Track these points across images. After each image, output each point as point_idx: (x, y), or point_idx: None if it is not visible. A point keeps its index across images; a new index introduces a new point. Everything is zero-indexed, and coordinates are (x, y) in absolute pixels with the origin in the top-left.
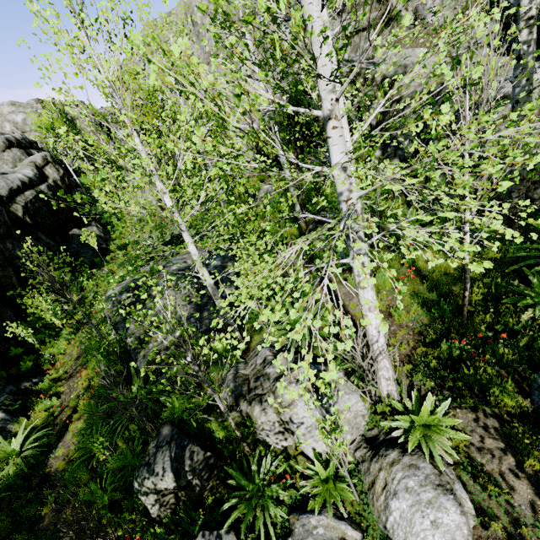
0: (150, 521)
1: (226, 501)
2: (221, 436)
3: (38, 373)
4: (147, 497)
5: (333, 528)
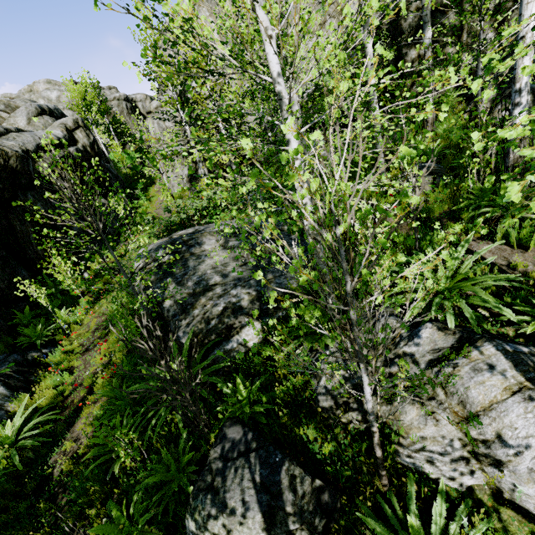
0: None
1: None
2: (327, 451)
3: (49, 343)
4: None
5: None
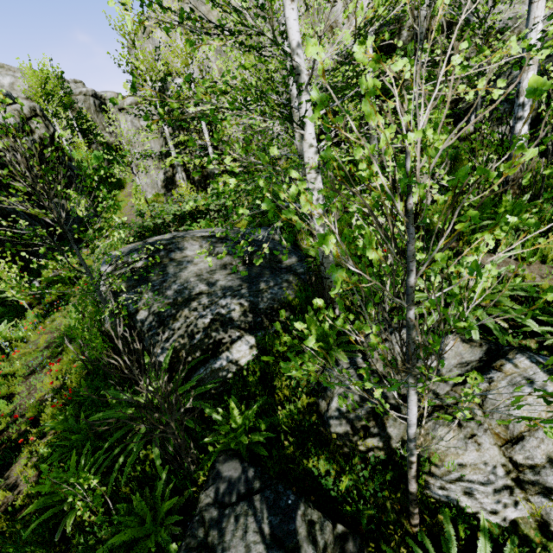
0: None
1: None
2: (343, 487)
3: None
4: None
5: None
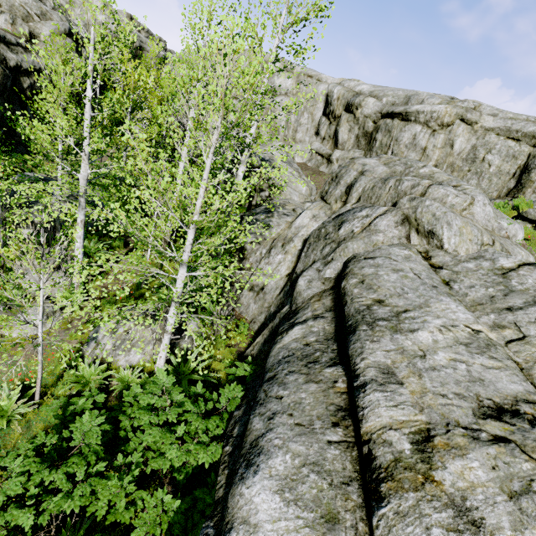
0: None
1: None
2: None
3: None
4: None
5: None
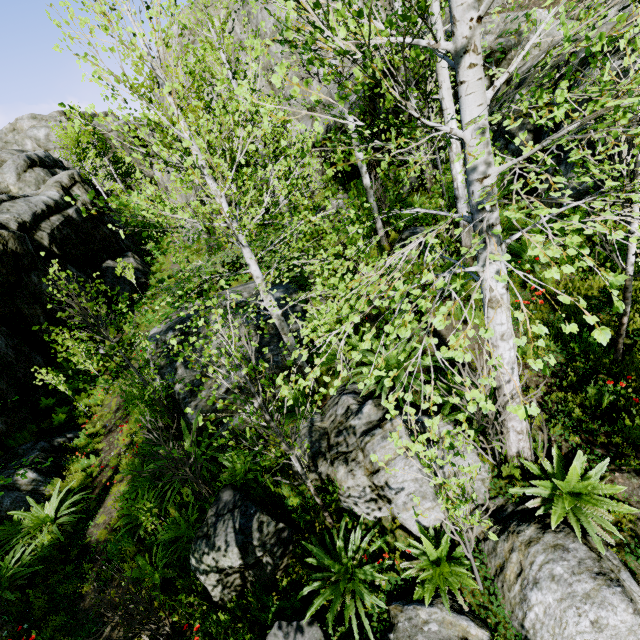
0: (211, 606)
1: (306, 584)
2: (295, 504)
3: (73, 427)
4: (207, 576)
5: (451, 624)
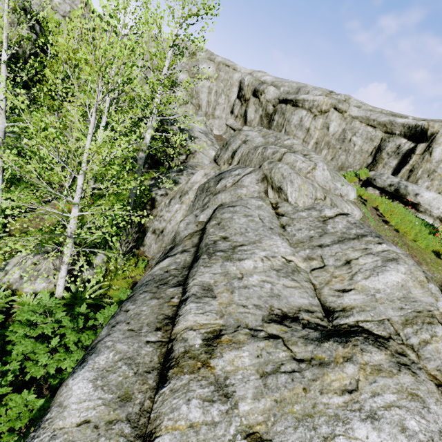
0: None
1: None
2: None
3: None
4: None
5: None
